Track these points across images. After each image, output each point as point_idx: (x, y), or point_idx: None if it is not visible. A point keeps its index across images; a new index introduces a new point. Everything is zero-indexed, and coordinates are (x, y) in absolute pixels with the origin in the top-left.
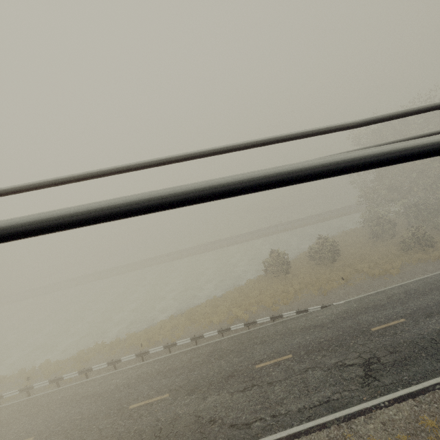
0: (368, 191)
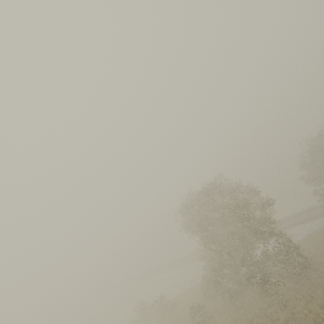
0: (202, 250)
